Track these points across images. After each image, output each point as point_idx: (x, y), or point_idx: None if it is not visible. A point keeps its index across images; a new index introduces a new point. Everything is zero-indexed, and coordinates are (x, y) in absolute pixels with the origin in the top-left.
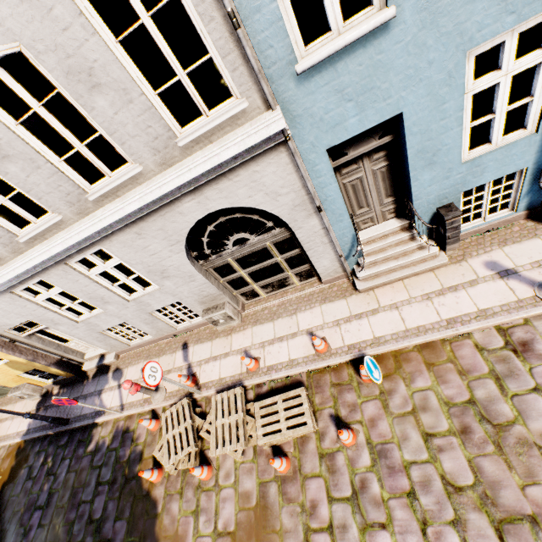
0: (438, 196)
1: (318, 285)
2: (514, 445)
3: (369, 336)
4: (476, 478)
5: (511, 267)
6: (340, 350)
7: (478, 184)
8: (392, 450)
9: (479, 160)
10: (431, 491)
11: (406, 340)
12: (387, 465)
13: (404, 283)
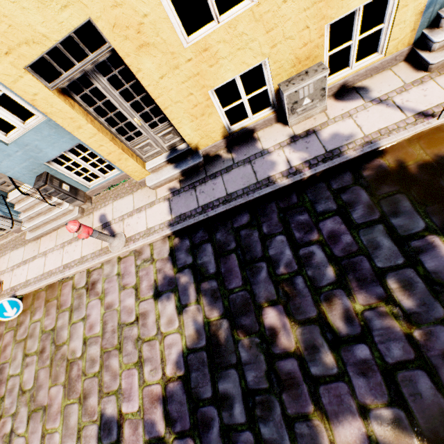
0: (24, 168)
1: (15, 234)
2: (59, 359)
3: (24, 279)
4: (34, 384)
5: (110, 220)
6: (6, 291)
7: (50, 157)
8: (6, 367)
9: (21, 141)
10: (12, 395)
11: (39, 282)
12: (0, 379)
13: (57, 232)
